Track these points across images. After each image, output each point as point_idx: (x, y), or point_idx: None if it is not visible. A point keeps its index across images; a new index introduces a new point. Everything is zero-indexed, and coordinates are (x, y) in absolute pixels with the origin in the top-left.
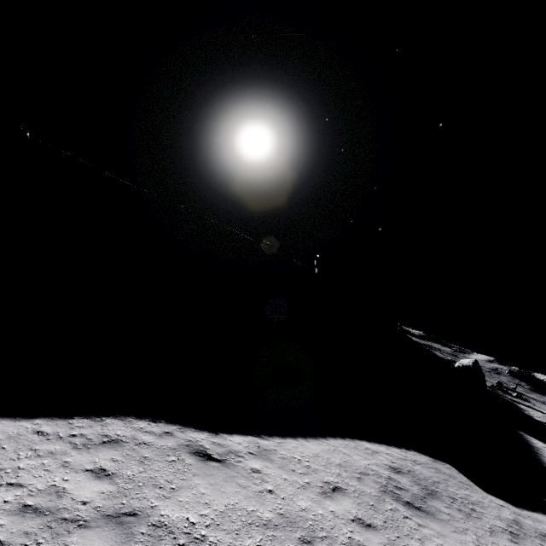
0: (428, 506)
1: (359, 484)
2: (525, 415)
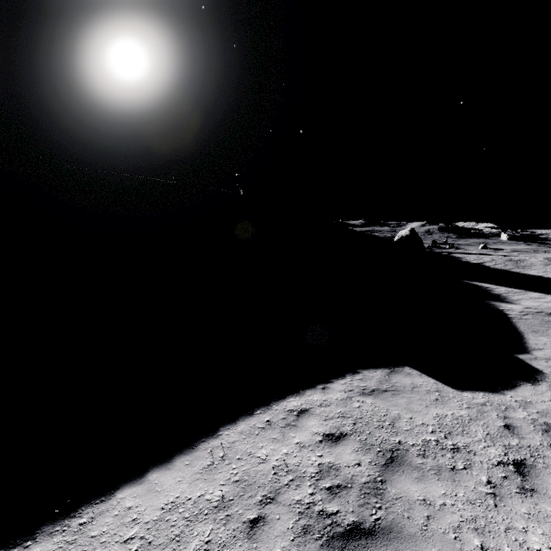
0: (389, 505)
1: (249, 549)
2: (463, 262)
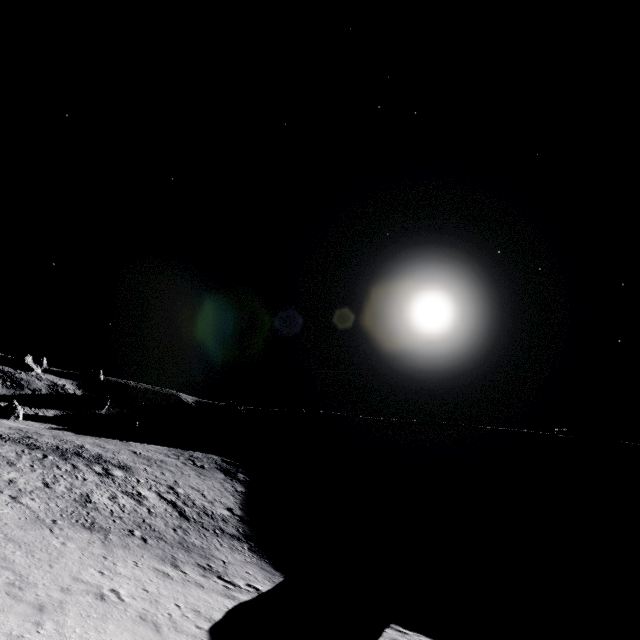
0: None
1: None
2: None
